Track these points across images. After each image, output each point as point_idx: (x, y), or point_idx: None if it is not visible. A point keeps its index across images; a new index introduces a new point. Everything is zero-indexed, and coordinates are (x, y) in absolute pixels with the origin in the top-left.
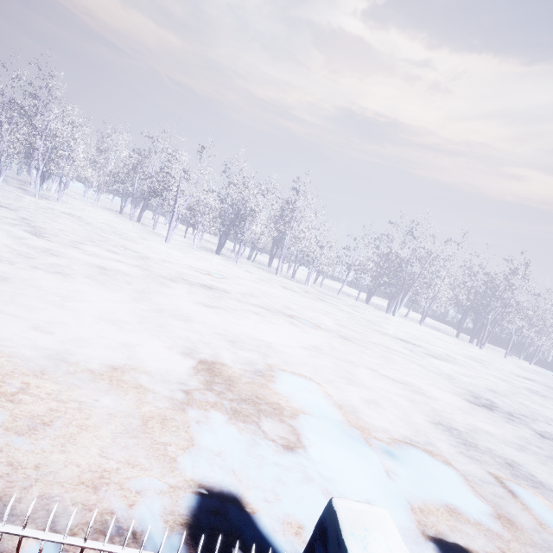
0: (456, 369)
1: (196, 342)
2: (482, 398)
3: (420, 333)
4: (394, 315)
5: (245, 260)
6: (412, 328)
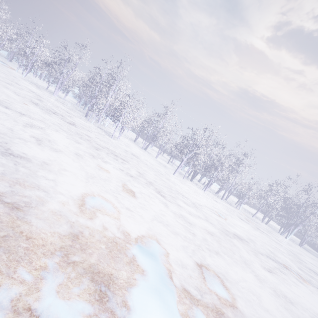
0: None
1: None
2: None
3: (312, 260)
4: (286, 238)
5: (198, 182)
6: (305, 254)
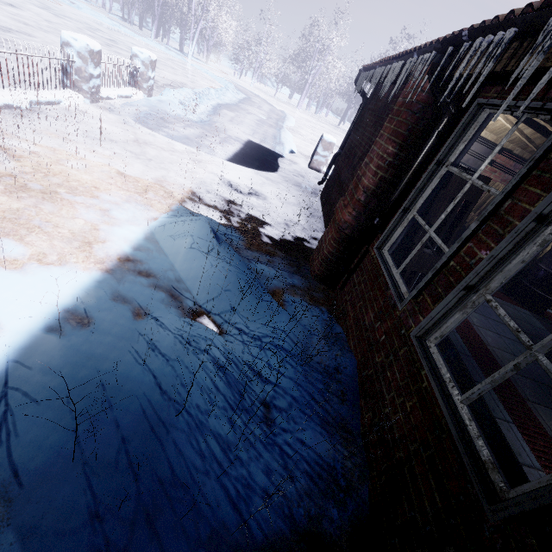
0: None
1: None
2: None
3: None
4: None
5: None
6: None
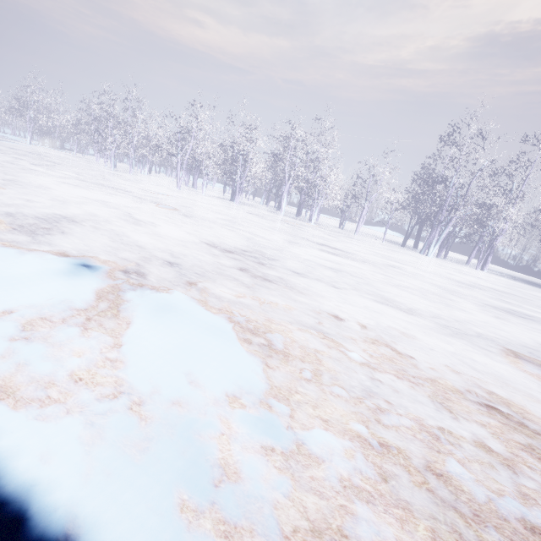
0: (342, 261)
1: None
2: (265, 257)
3: (427, 263)
4: (427, 255)
5: (271, 210)
6: (425, 261)
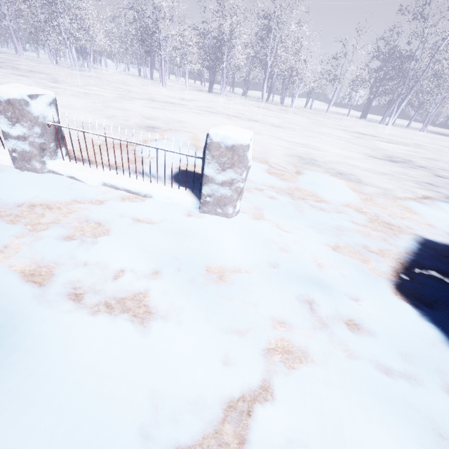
0: (406, 149)
1: (118, 116)
2: (401, 159)
3: (406, 134)
4: (387, 125)
5: (239, 96)
6: (399, 132)
